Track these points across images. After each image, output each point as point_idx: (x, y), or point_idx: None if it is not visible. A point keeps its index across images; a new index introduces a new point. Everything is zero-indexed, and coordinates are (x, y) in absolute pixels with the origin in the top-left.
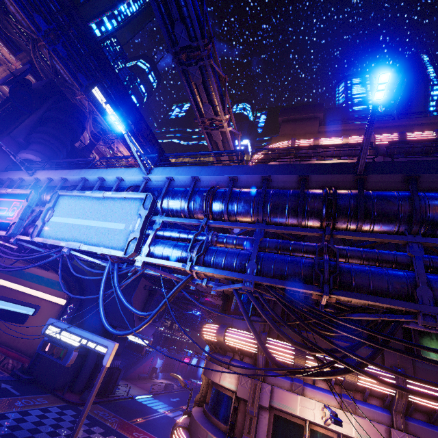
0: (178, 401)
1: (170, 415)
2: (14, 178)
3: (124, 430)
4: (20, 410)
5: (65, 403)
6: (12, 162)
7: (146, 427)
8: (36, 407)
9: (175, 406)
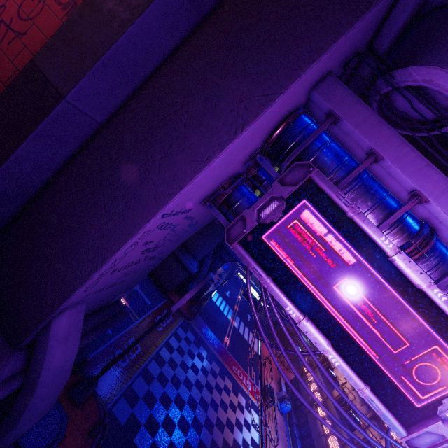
0: (230, 296)
1: (236, 326)
2: (390, 167)
3: (227, 362)
4: (164, 340)
5: (181, 317)
6: (375, 49)
7: (234, 353)
8: (170, 331)
9: (232, 308)
